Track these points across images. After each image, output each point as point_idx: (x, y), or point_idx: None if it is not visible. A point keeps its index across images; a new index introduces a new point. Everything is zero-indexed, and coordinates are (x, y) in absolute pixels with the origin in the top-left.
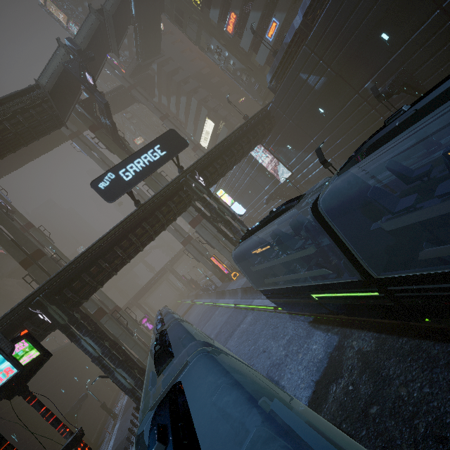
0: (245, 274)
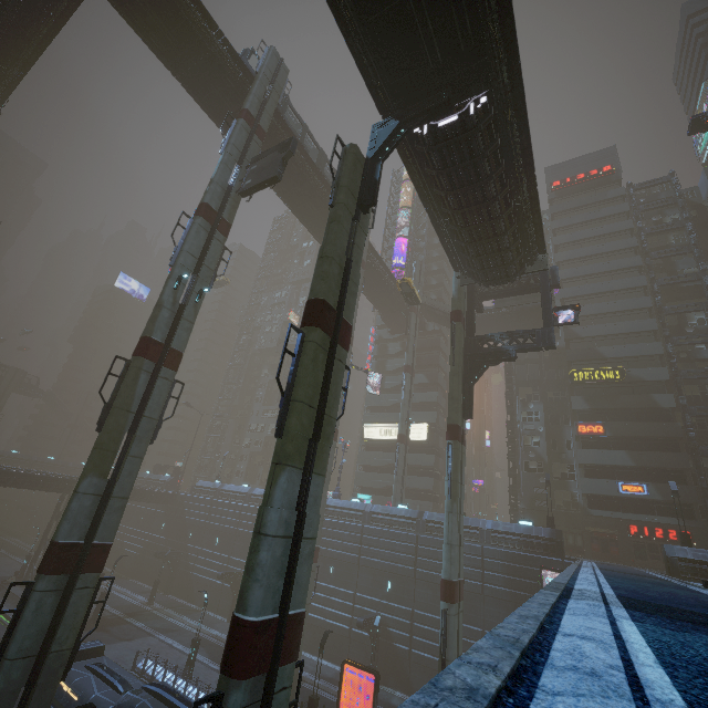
0: None
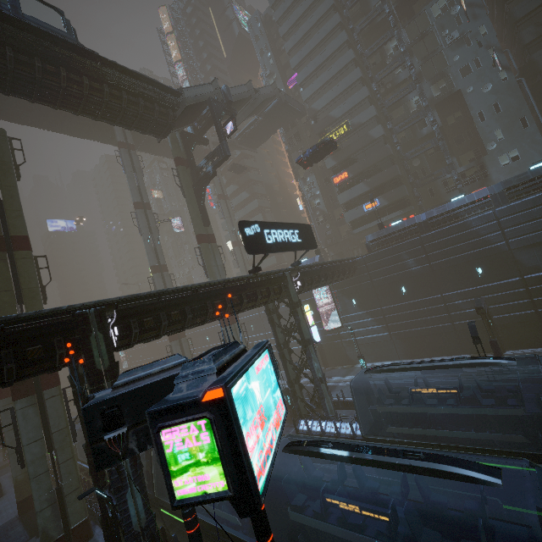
0: (357, 411)
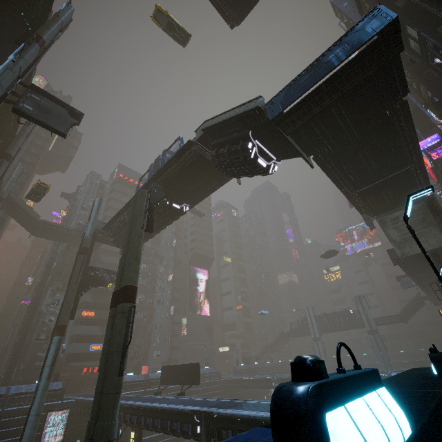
0: None
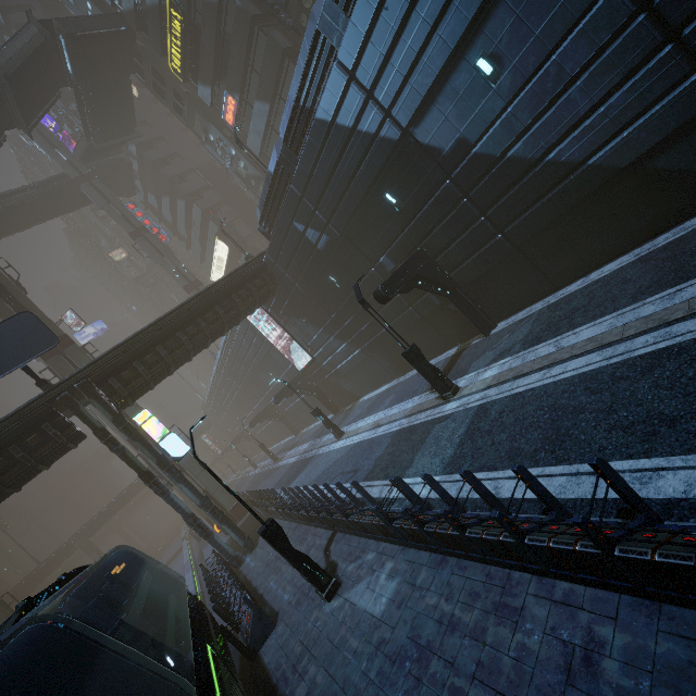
0: None
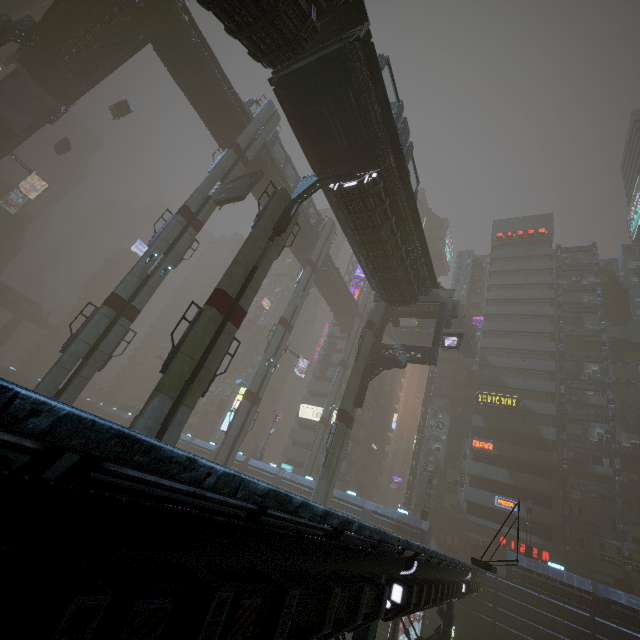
0: None
